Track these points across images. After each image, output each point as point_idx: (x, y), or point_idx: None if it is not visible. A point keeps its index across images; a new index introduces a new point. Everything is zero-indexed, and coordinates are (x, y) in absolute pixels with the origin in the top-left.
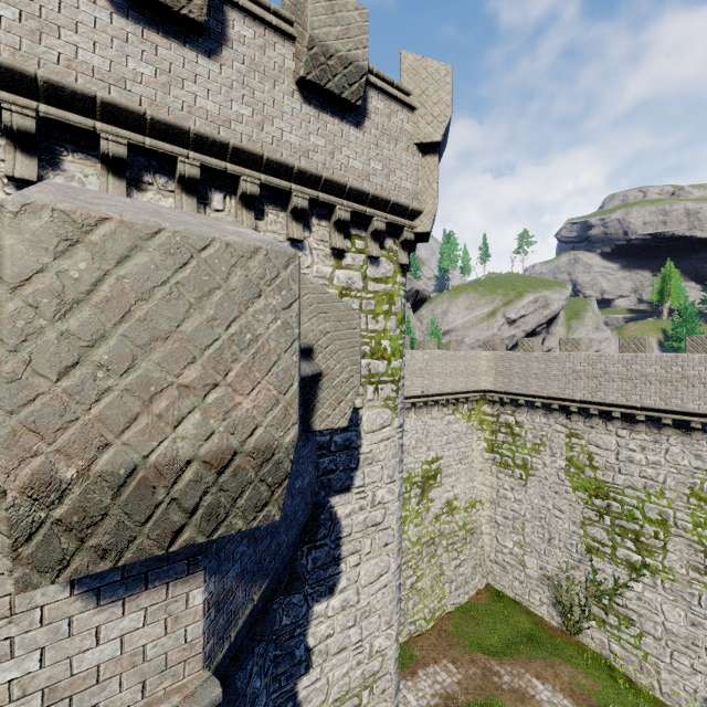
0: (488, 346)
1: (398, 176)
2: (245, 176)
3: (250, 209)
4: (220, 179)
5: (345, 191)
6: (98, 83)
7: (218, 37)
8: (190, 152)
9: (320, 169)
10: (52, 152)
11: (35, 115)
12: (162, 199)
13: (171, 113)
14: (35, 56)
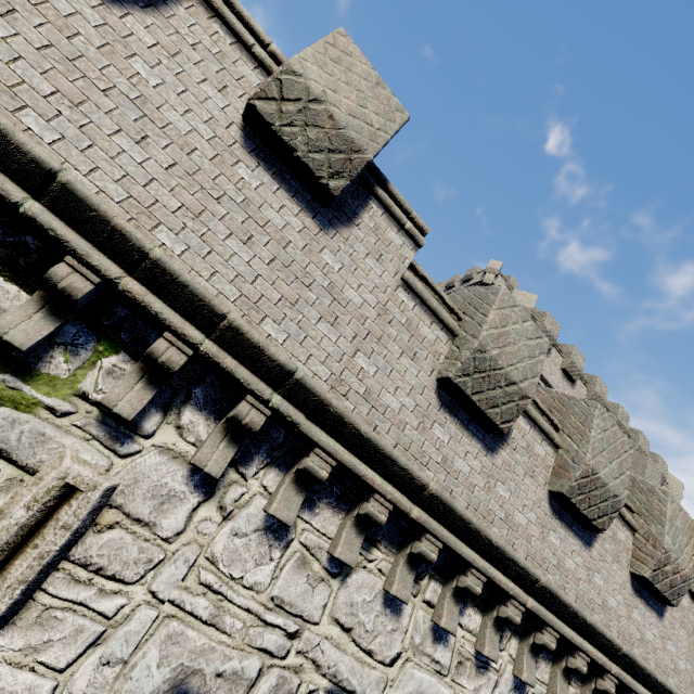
0: None
1: None
2: None
3: None
4: None
5: None
6: None
7: None
8: None
9: None
10: None
11: None
12: None
13: None
14: None
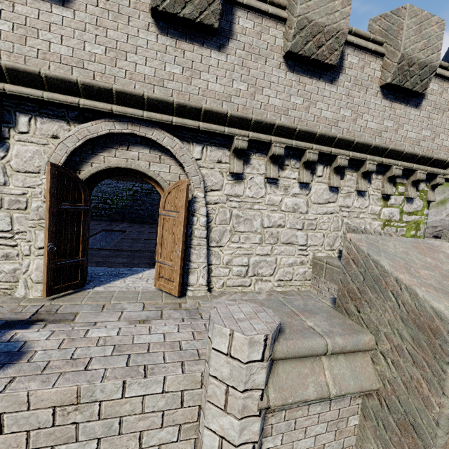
0: (448, 236)
1: (440, 138)
2: (341, 154)
3: (337, 174)
4: (322, 156)
5: (400, 155)
6: (276, 115)
7: (337, 68)
8: (313, 145)
9: (387, 143)
10: (247, 155)
11: (248, 139)
12: (292, 173)
13: (308, 124)
14: (251, 107)
